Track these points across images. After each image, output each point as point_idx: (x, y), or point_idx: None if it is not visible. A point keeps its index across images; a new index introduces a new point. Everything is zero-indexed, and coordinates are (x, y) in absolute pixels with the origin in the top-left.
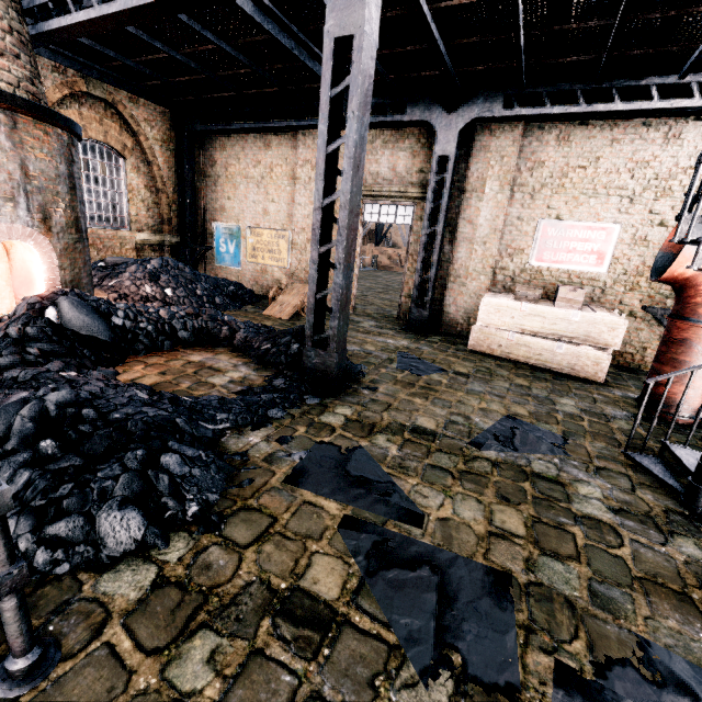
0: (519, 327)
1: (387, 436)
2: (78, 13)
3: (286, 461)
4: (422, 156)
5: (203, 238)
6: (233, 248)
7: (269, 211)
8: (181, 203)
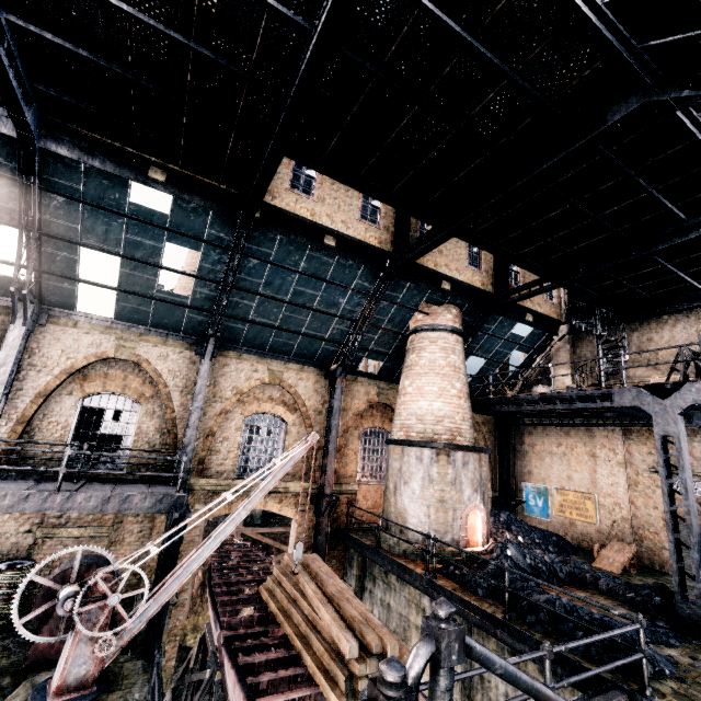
0: None
1: None
2: (499, 408)
3: None
4: None
5: (514, 493)
6: (540, 502)
7: (572, 477)
8: (499, 468)
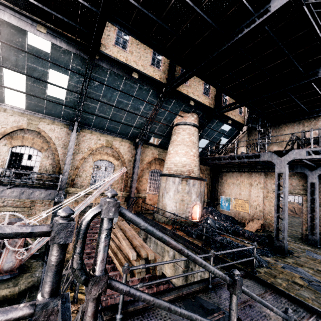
0: None
1: (308, 268)
2: (211, 161)
3: (279, 264)
4: (302, 181)
5: (216, 200)
6: (227, 204)
7: (241, 194)
8: (211, 190)
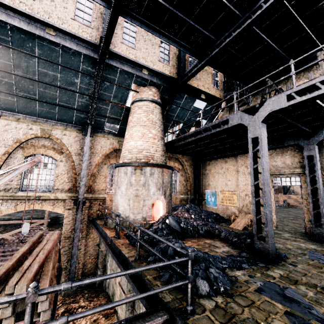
0: None
1: (306, 287)
2: (178, 143)
3: (254, 284)
4: (298, 156)
5: (201, 196)
6: (213, 199)
7: (227, 184)
8: (194, 184)
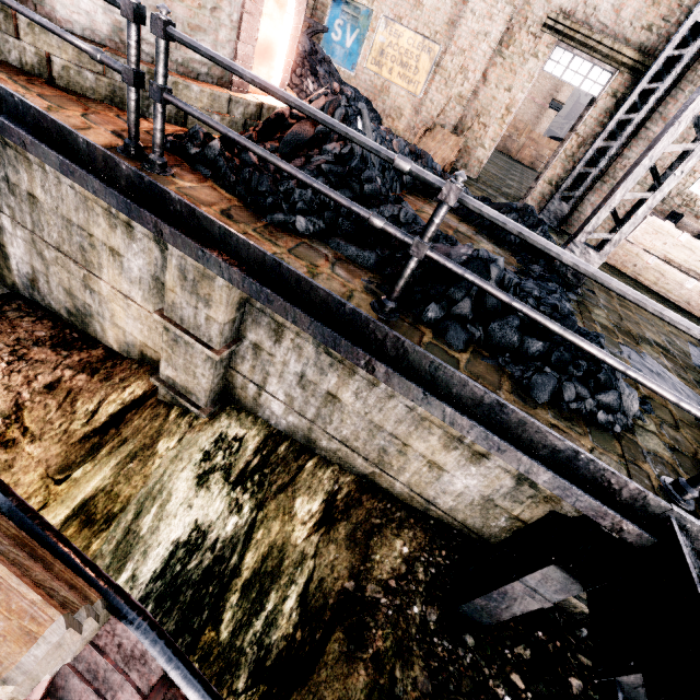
0: (664, 254)
1: (648, 346)
2: None
3: (621, 358)
4: (663, 7)
5: (312, 8)
6: (351, 40)
7: (423, 3)
8: None
